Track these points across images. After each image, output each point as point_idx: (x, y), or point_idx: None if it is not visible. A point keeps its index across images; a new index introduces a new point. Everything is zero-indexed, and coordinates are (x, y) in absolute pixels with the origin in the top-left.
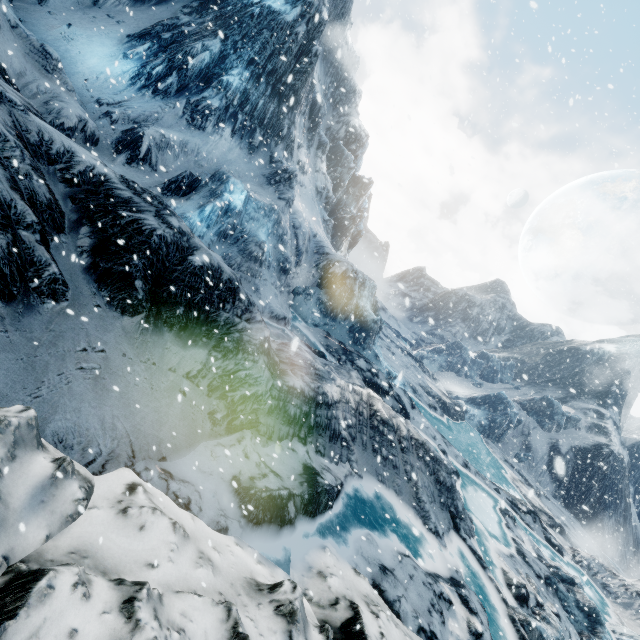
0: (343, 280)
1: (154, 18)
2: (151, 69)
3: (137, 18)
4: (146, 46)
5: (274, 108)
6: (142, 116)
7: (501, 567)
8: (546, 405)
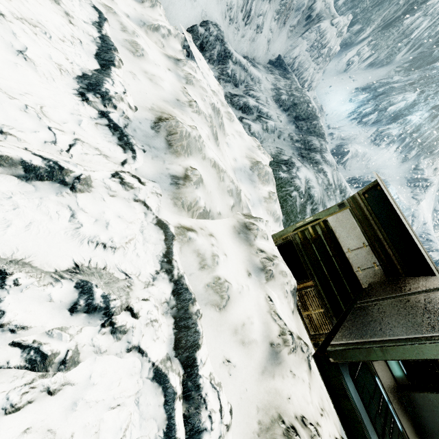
0: (436, 264)
1: (375, 76)
2: (363, 109)
3: (364, 77)
4: (365, 96)
5: (436, 135)
6: (347, 136)
7: None
8: None
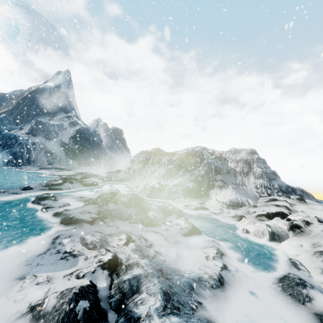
0: None
1: None
2: None
3: None
4: None
5: None
6: None
7: (28, 307)
8: (41, 125)
